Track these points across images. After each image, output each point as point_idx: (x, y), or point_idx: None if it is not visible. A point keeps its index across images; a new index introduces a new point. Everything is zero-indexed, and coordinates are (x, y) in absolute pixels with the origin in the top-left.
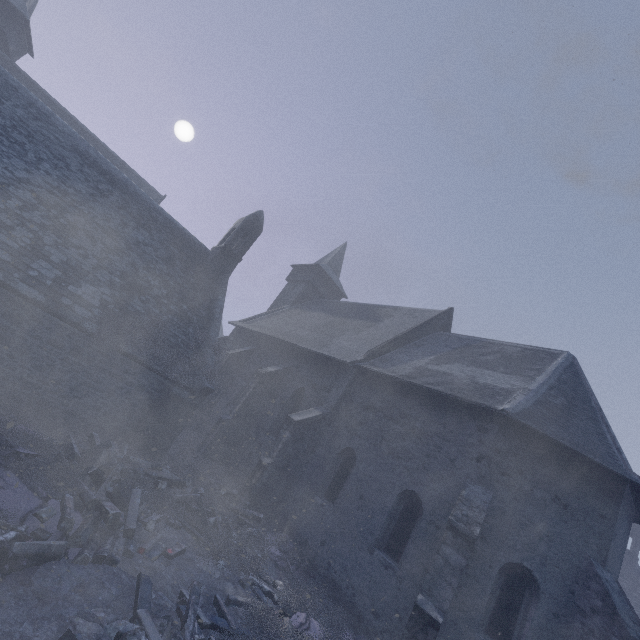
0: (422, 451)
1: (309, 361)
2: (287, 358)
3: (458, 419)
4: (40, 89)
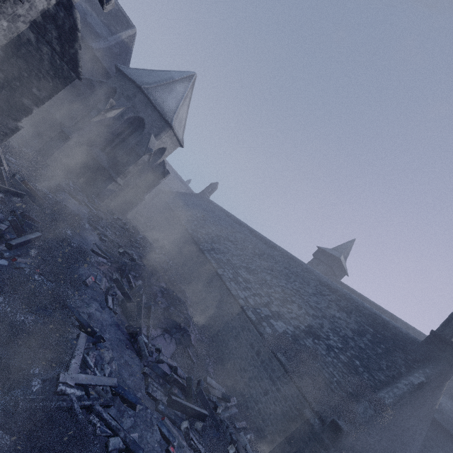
0: None
1: None
2: None
3: None
4: (346, 285)
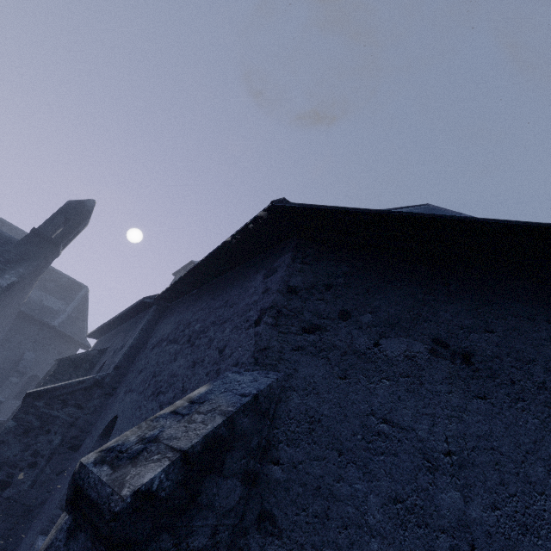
0: (189, 362)
1: (125, 328)
2: (111, 339)
3: (243, 283)
4: None
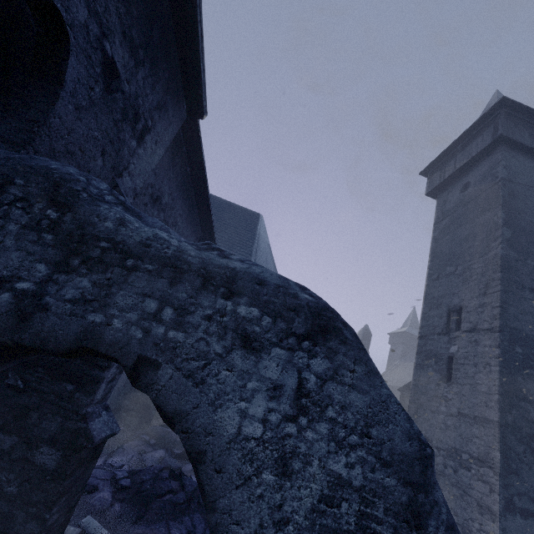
0: None
1: None
2: None
3: None
4: None
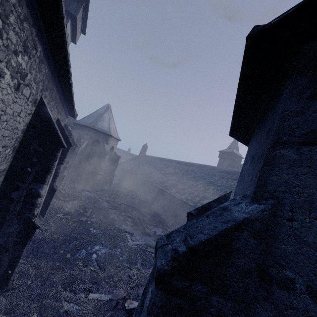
0: None
1: None
2: None
3: None
4: None
